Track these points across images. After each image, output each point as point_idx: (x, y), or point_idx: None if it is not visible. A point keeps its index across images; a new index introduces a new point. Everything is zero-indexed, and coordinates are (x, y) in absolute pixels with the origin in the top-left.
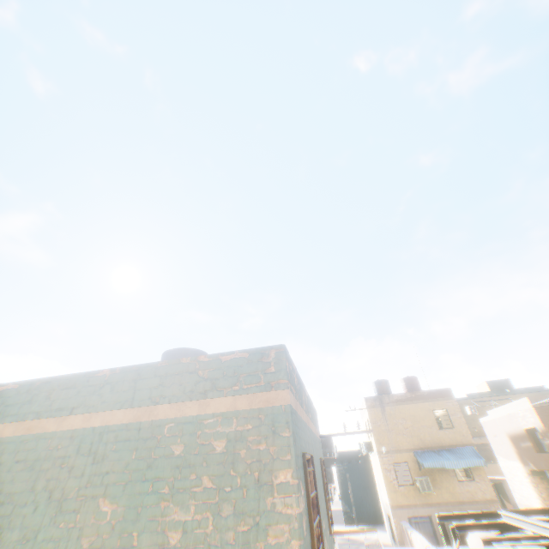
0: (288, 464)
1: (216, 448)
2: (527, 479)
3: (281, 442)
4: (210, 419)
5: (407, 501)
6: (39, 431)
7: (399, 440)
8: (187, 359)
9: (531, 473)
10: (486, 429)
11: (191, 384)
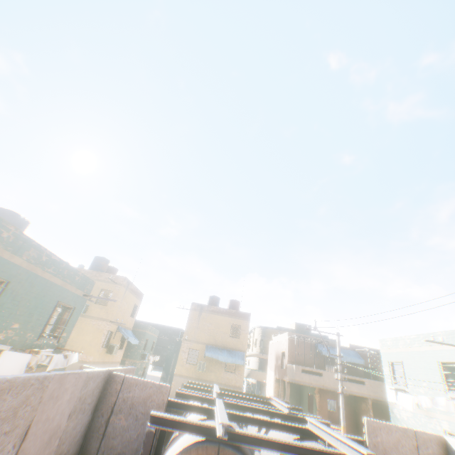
0: None
1: None
2: (273, 384)
3: None
4: None
5: (187, 374)
6: None
7: (201, 336)
8: None
9: (276, 380)
10: (270, 349)
11: None
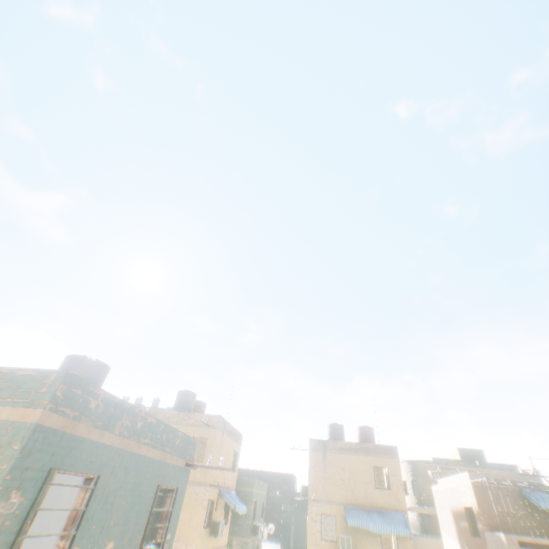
0: (3, 472)
1: None
2: None
3: (11, 452)
4: None
5: None
6: None
7: (332, 490)
8: None
9: None
10: (436, 498)
11: None
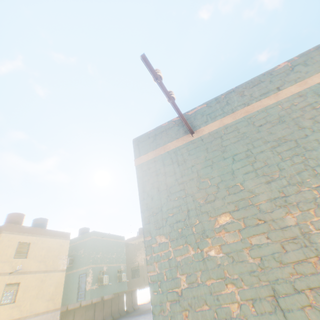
0: None
1: None
2: None
3: None
4: None
5: None
6: (258, 108)
7: None
8: None
9: None
10: None
11: None
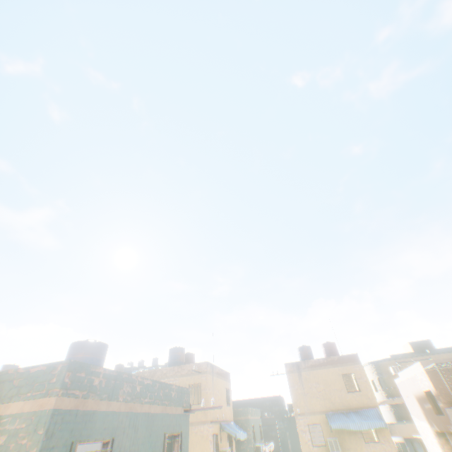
0: None
1: (1, 440)
2: (435, 440)
3: (37, 437)
4: (7, 418)
5: None
6: None
7: (313, 402)
8: (14, 370)
9: (437, 433)
10: (400, 389)
11: (8, 390)
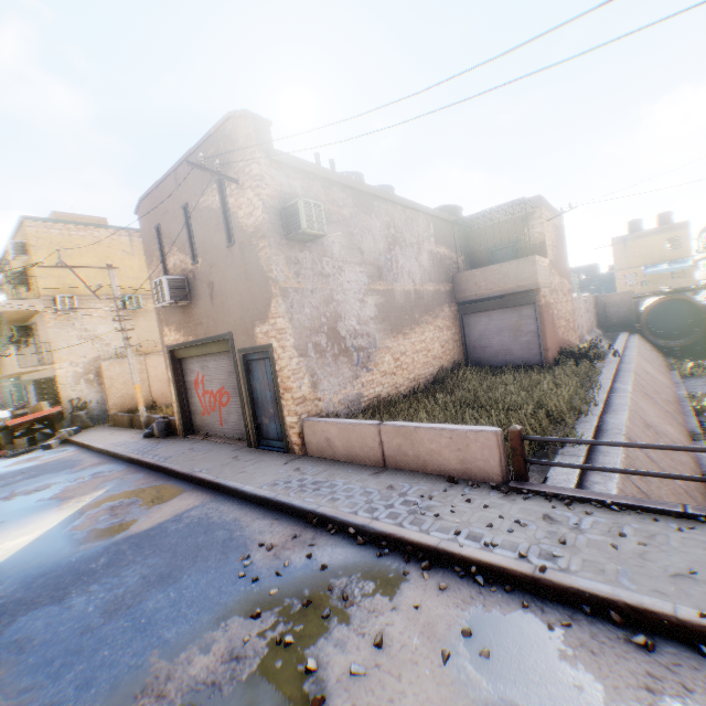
0: None
1: None
2: None
3: None
4: None
5: None
6: None
7: (631, 262)
8: None
9: None
10: None
11: None
